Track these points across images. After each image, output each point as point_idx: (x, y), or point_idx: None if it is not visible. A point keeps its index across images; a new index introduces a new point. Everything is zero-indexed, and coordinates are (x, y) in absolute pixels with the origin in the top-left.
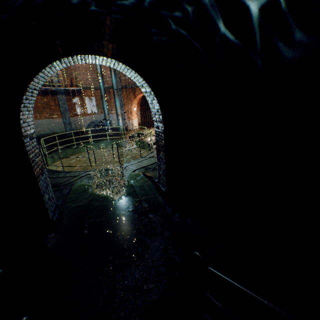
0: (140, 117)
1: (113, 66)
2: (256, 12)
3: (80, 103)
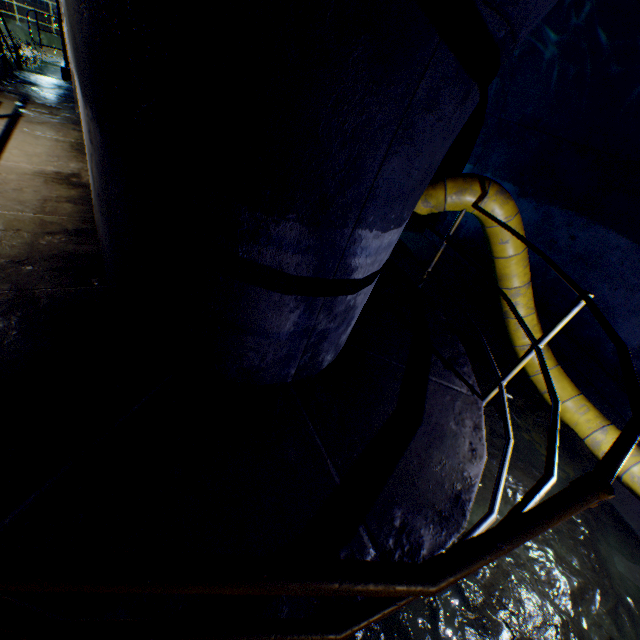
0: None
1: None
2: None
3: None
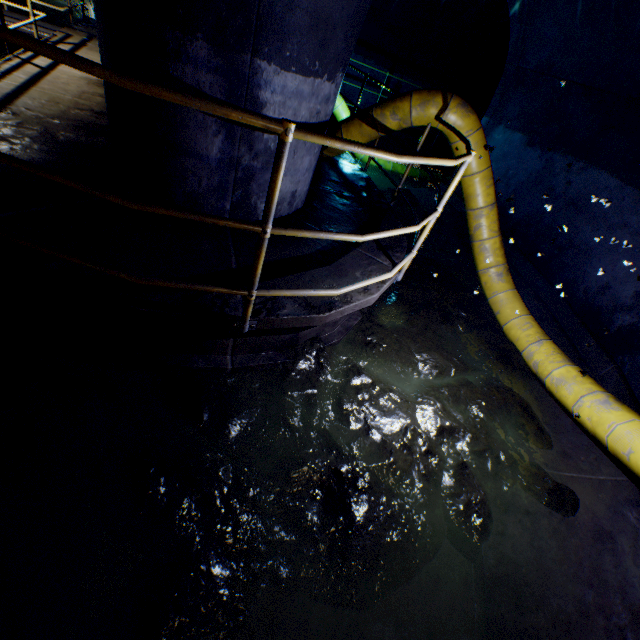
0: None
1: None
2: None
3: None
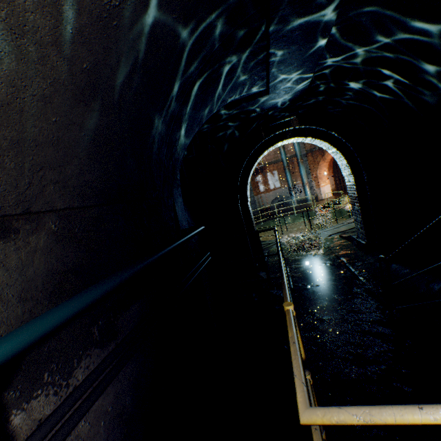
0: (334, 182)
1: (301, 141)
2: (396, 90)
3: (263, 180)
